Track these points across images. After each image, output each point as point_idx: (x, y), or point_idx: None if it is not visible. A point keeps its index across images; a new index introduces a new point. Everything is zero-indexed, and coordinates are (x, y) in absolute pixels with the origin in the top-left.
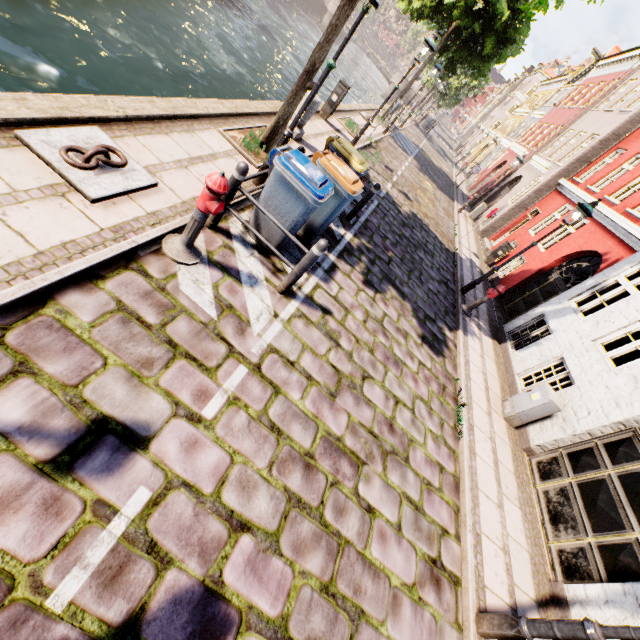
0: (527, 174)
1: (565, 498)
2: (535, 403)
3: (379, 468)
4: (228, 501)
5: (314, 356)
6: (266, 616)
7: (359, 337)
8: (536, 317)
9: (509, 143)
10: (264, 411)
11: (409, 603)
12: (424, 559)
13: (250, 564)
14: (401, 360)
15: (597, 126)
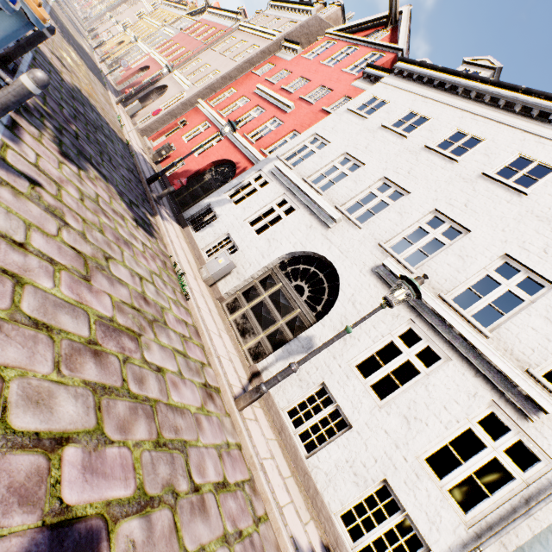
0: (172, 86)
1: (246, 319)
2: (222, 265)
3: (152, 335)
4: (25, 426)
5: (46, 236)
6: (126, 499)
7: (84, 216)
8: (206, 206)
9: (148, 49)
10: (14, 308)
11: (205, 418)
12: (201, 387)
13: (88, 470)
14: (129, 241)
15: (218, 64)
